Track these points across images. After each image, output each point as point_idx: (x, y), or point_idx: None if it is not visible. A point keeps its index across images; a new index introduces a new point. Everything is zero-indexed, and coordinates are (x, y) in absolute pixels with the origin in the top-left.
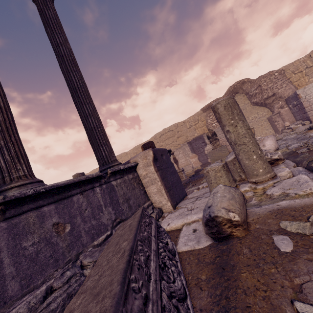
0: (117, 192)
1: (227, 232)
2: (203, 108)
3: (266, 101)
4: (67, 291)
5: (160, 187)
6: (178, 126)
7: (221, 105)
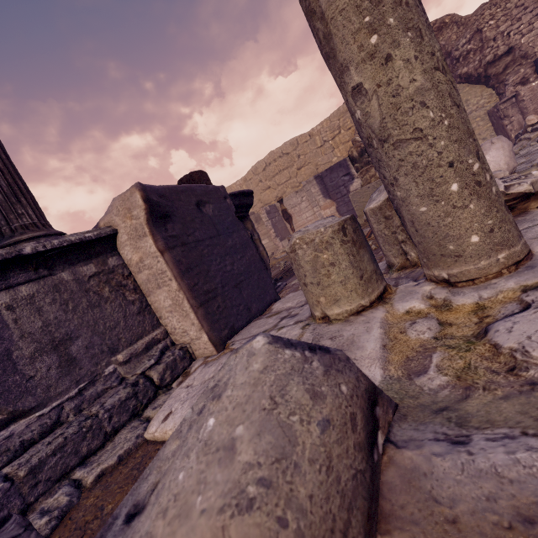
0: (8, 328)
1: None
2: None
3: (489, 70)
4: None
5: (177, 295)
6: (298, 144)
7: None
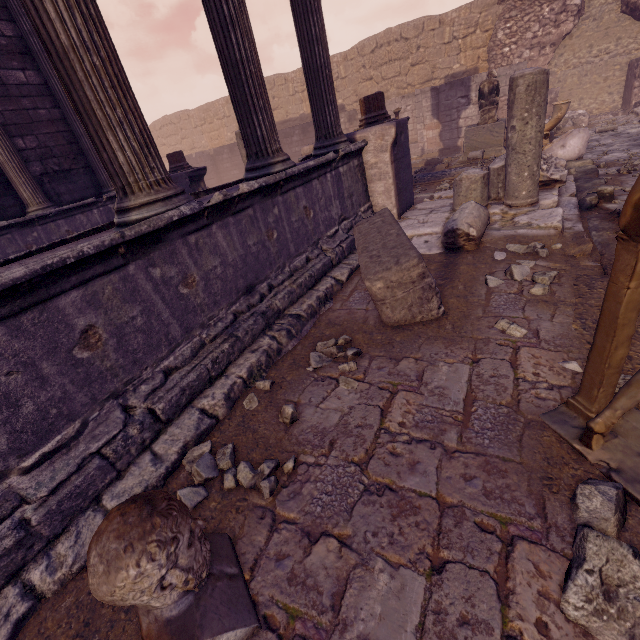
0: (343, 184)
1: (461, 244)
2: None
3: None
4: (322, 262)
5: (389, 186)
6: (423, 30)
7: (524, 82)
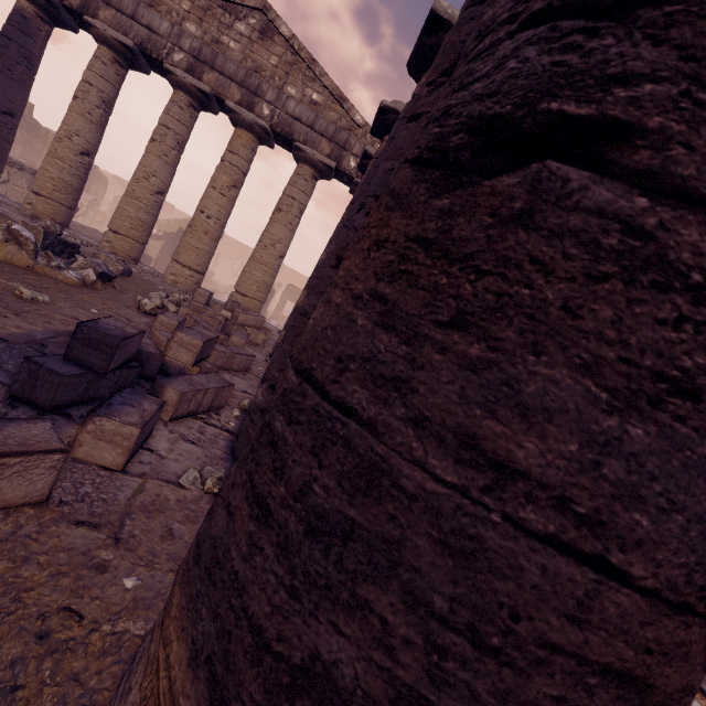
0: None
1: None
2: (114, 176)
3: None
4: None
5: None
6: None
7: None
